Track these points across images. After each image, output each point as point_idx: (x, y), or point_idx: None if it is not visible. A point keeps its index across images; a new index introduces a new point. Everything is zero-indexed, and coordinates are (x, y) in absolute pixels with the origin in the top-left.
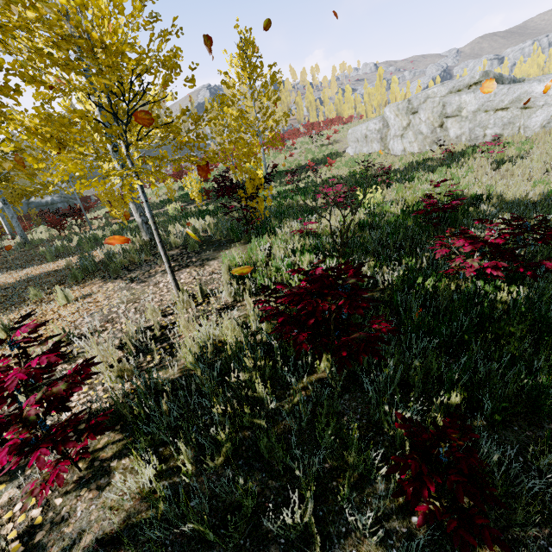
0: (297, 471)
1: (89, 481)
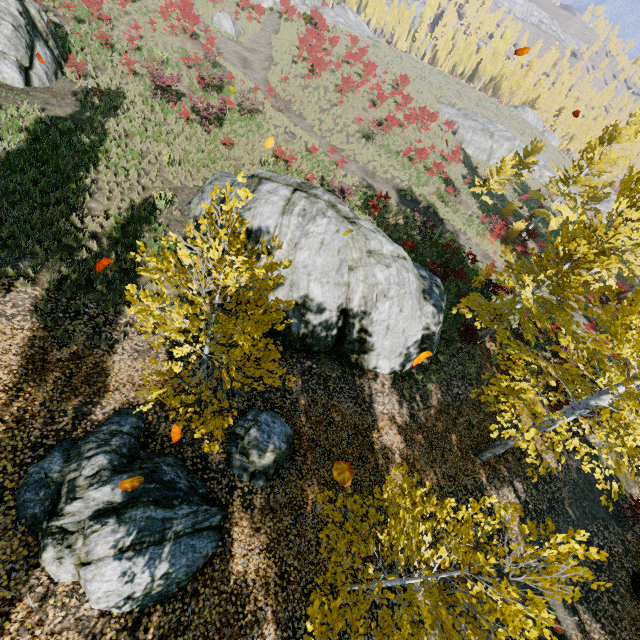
0: None
1: None
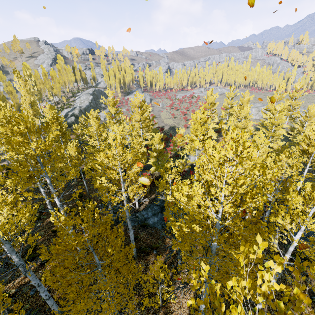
0: None
1: None
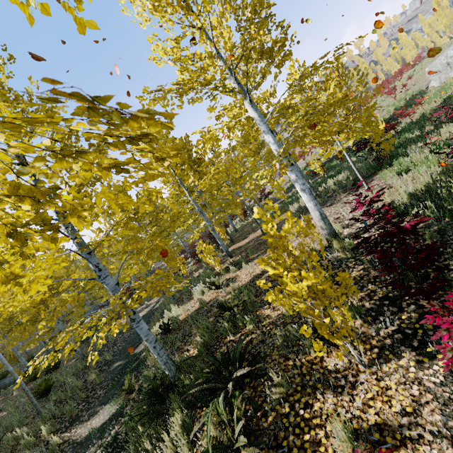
0: None
1: None
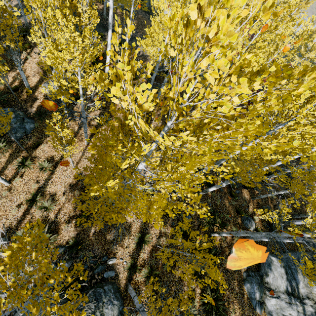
0: None
1: None
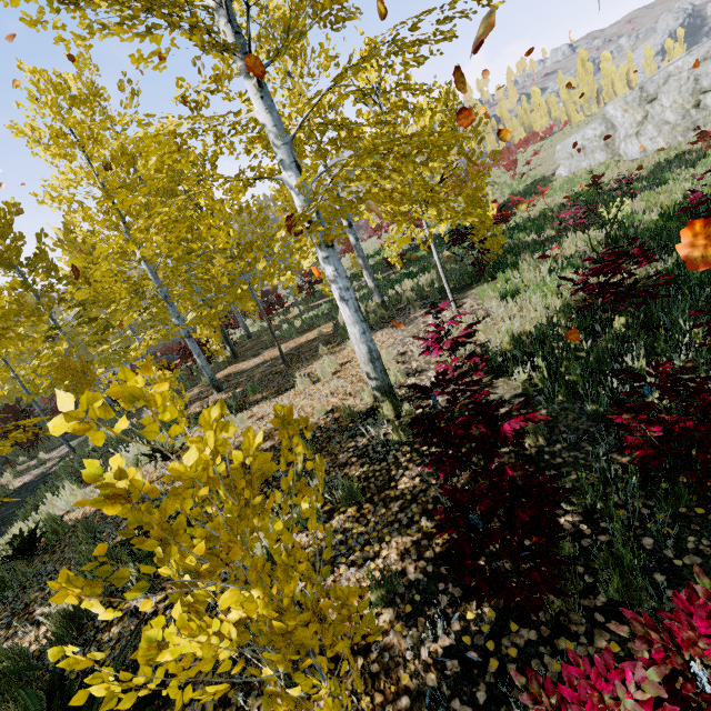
0: (624, 357)
1: (485, 388)
